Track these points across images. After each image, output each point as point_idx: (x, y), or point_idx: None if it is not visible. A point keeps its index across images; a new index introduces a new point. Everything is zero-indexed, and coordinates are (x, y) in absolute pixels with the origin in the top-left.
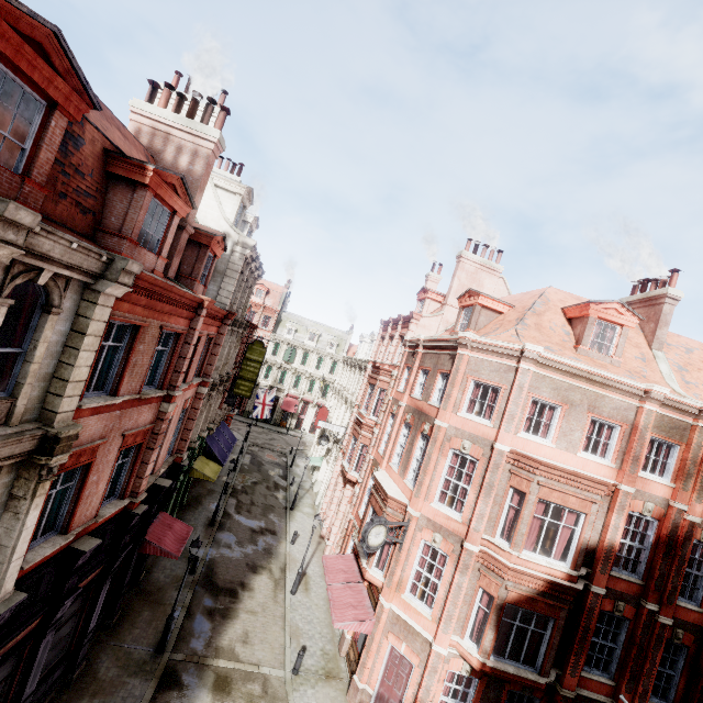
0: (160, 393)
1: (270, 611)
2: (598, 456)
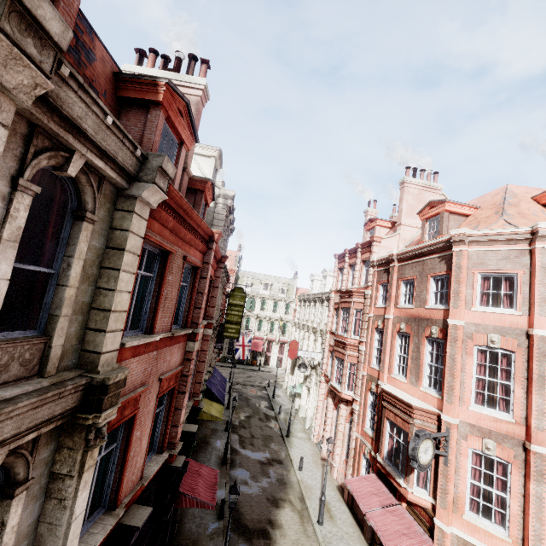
0: (187, 331)
1: None
2: None
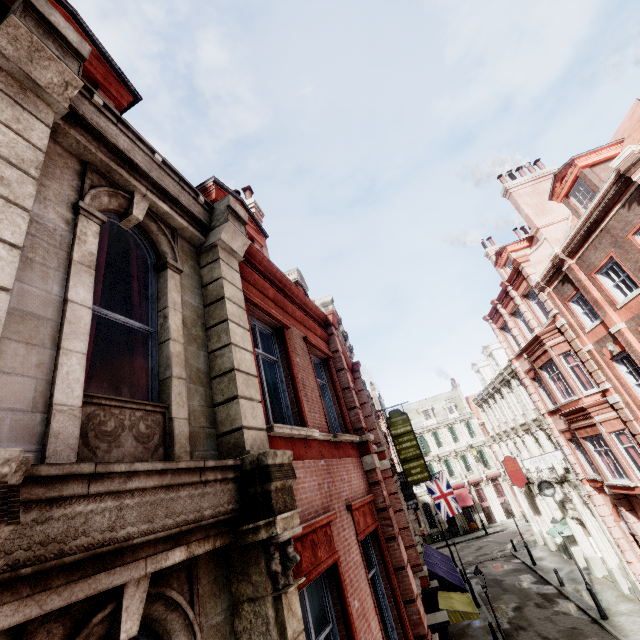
0: (352, 437)
1: None
2: None
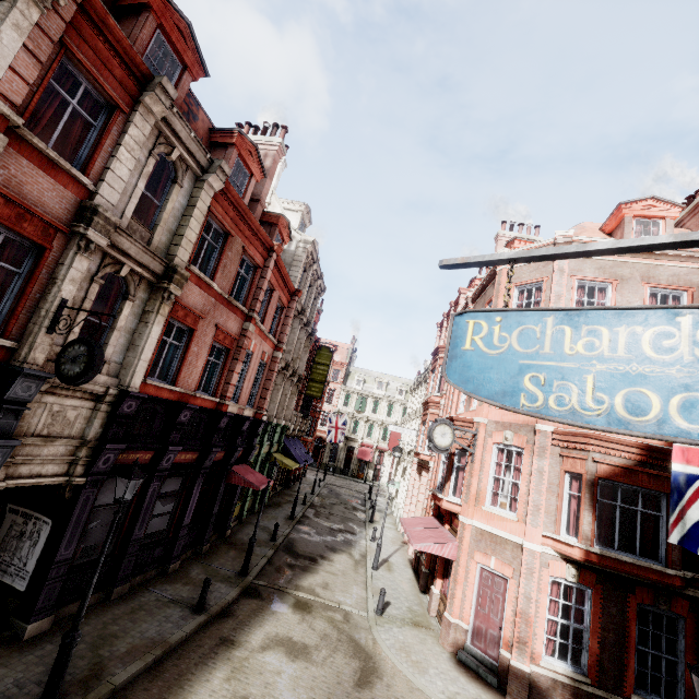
0: (243, 308)
1: (351, 576)
2: None
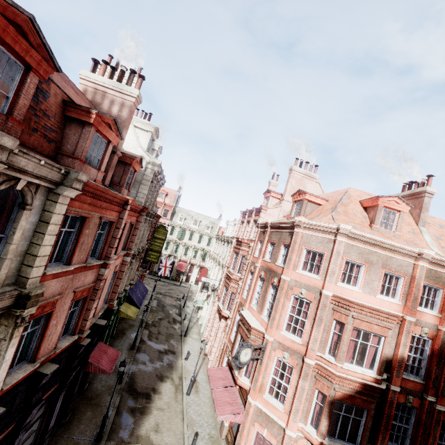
0: (99, 262)
1: (173, 408)
2: (390, 297)
